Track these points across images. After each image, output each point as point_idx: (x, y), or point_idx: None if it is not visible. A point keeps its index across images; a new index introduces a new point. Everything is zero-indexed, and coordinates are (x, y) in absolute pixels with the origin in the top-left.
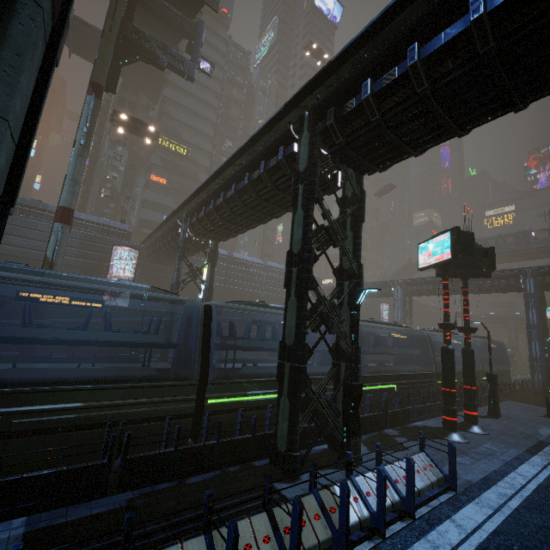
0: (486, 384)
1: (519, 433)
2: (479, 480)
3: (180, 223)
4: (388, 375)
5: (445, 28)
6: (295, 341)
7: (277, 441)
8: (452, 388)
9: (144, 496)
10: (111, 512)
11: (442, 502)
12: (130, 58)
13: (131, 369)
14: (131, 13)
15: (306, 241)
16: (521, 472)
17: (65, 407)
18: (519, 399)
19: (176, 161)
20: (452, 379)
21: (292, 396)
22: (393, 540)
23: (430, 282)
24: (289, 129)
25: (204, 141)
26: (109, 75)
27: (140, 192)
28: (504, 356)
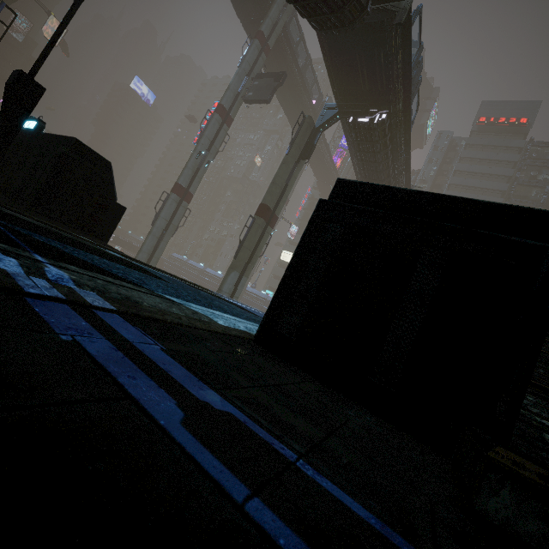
0: None
1: None
2: None
3: None
4: None
5: None
6: None
7: None
8: None
9: None
10: None
11: None
12: None
13: None
14: None
15: None
16: None
17: None
18: None
19: None
20: None
21: None
22: None
23: None
24: None
25: None
26: None
27: None
28: None
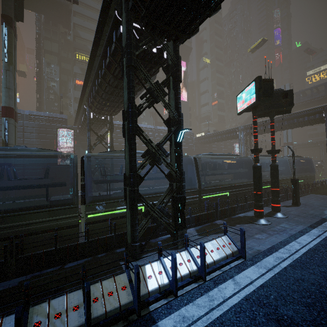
0: None
1: (309, 214)
2: (266, 249)
3: (86, 108)
4: (222, 187)
5: None
6: (129, 173)
7: (127, 237)
8: (259, 191)
9: (32, 278)
10: (4, 291)
11: (231, 267)
12: None
13: (28, 202)
14: None
15: (129, 100)
16: (299, 241)
17: None
18: (319, 192)
19: None
20: (259, 185)
21: (131, 209)
22: (183, 297)
23: (262, 125)
24: (114, 14)
25: None
26: (15, 7)
27: (72, 93)
28: (311, 166)
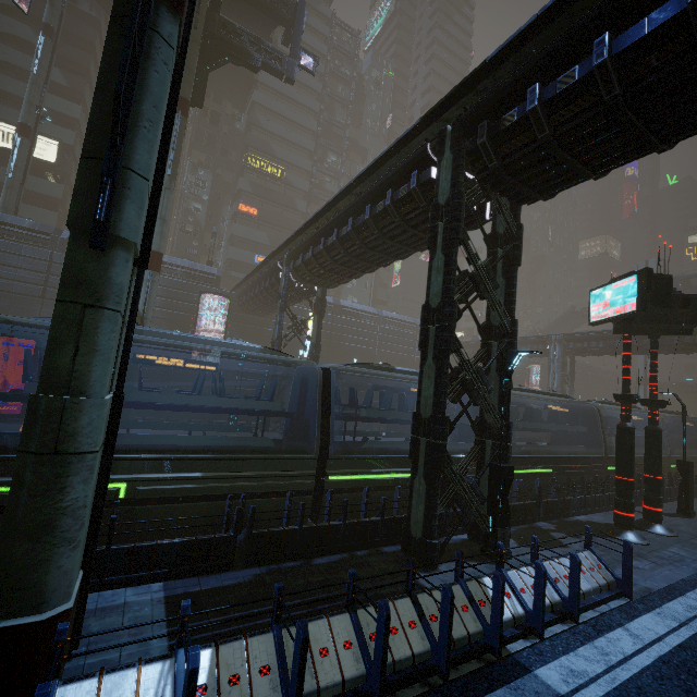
0: (676, 474)
1: None
2: (662, 589)
3: (281, 266)
4: (541, 457)
5: (649, 11)
6: (433, 413)
7: (410, 526)
8: (629, 477)
9: (272, 573)
10: (242, 585)
11: (612, 608)
12: (218, 60)
13: (247, 439)
14: (218, 1)
15: (447, 292)
16: None
17: (185, 477)
18: None
19: (269, 186)
20: (630, 465)
21: (429, 477)
22: (552, 641)
23: (602, 337)
24: (425, 149)
25: (302, 157)
26: (195, 85)
27: (227, 225)
28: None
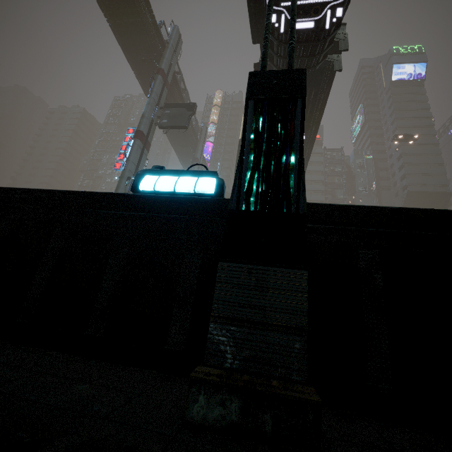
0: None
1: None
2: None
3: None
4: None
5: None
6: None
7: None
8: None
9: None
10: None
11: None
12: None
13: None
14: None
15: None
16: None
17: None
18: None
19: None
20: None
21: None
22: None
23: None
24: None
25: None
26: None
27: None
28: None
